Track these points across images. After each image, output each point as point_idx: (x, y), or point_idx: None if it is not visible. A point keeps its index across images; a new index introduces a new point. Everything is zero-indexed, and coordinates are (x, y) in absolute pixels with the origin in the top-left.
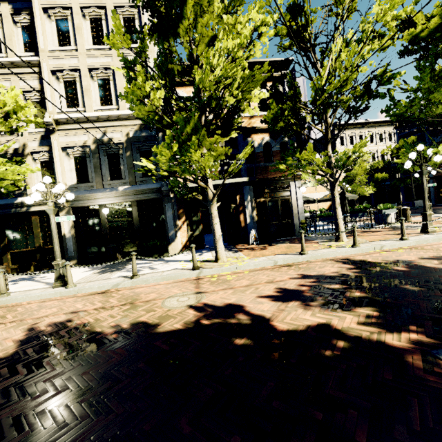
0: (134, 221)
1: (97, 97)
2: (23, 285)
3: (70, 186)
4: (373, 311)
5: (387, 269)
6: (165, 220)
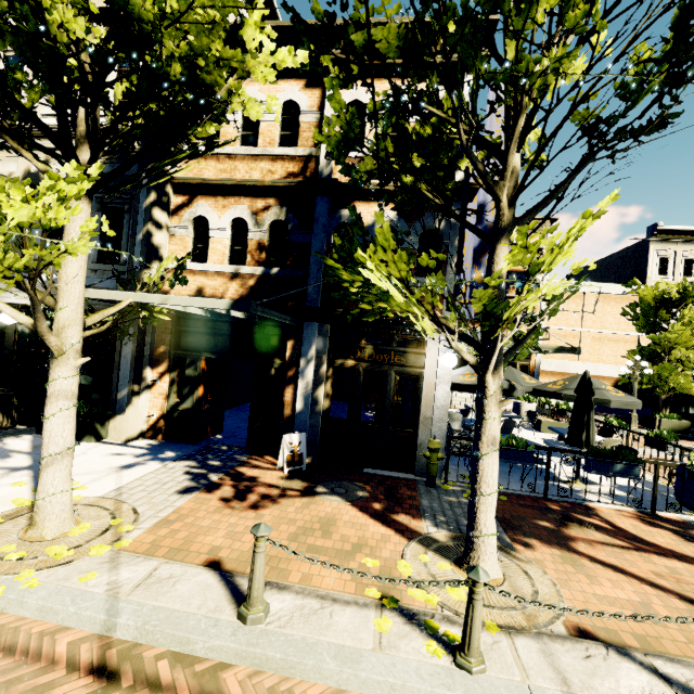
0: None
1: None
2: None
3: None
4: None
5: None
6: (115, 362)
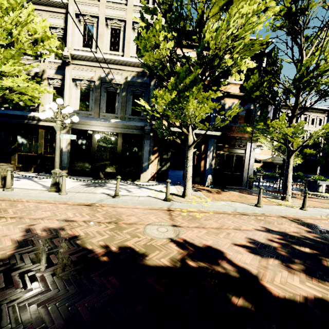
0: (117, 149)
1: (107, 43)
2: (24, 183)
3: (73, 111)
4: None
5: None
6: (142, 153)
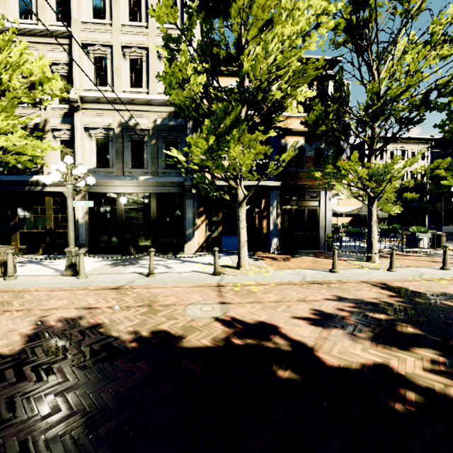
0: (151, 214)
1: (127, 78)
2: (31, 269)
3: (89, 170)
4: (438, 355)
5: (436, 303)
6: (184, 217)
